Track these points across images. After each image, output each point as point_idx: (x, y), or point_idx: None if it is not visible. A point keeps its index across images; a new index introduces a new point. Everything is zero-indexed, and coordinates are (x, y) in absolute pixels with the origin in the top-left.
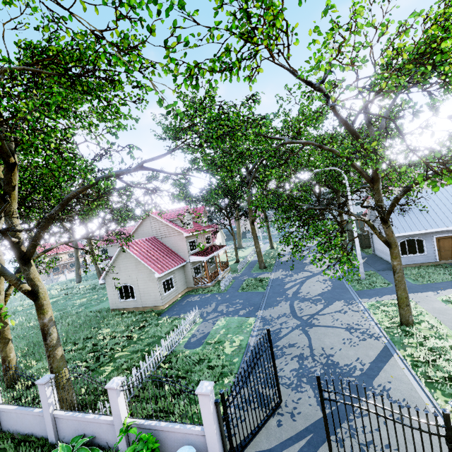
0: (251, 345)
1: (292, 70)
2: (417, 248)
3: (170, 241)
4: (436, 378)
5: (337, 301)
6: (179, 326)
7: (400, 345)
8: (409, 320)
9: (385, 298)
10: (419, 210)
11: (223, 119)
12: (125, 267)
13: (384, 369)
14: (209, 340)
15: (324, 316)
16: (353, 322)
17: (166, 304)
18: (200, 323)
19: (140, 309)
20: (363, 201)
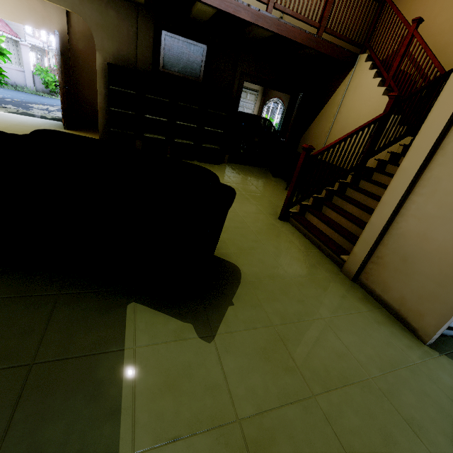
0: None
1: None
2: None
3: None
4: None
5: None
6: None
7: None
8: None
9: None
10: None
11: None
12: None
13: None
14: None
15: None
16: None
17: None
18: None
19: None
20: None
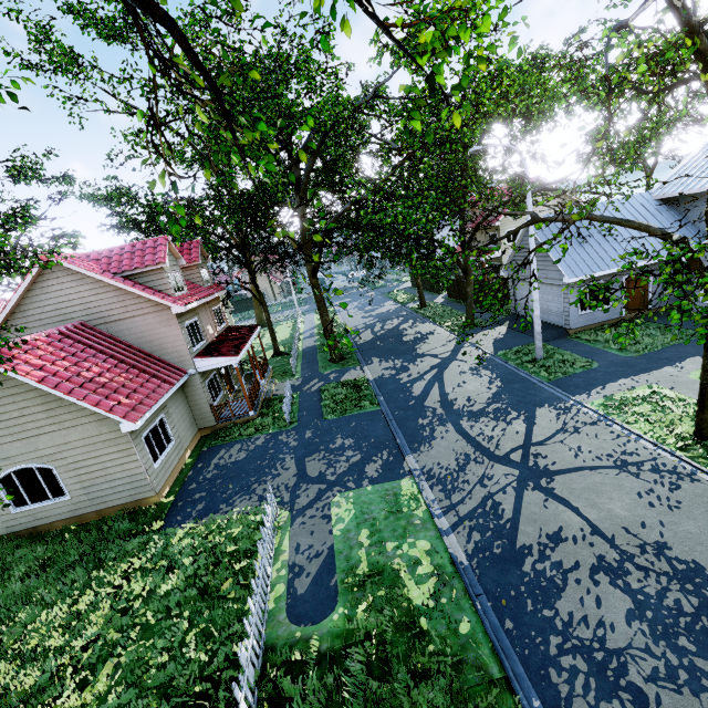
0: (464, 560)
1: None
2: (601, 298)
3: (134, 330)
4: None
5: (539, 409)
6: (257, 568)
7: None
8: None
9: (613, 389)
10: (603, 236)
11: None
12: (8, 421)
13: None
14: (352, 578)
15: (549, 446)
16: (613, 449)
17: (164, 488)
18: (290, 523)
19: (88, 518)
20: None
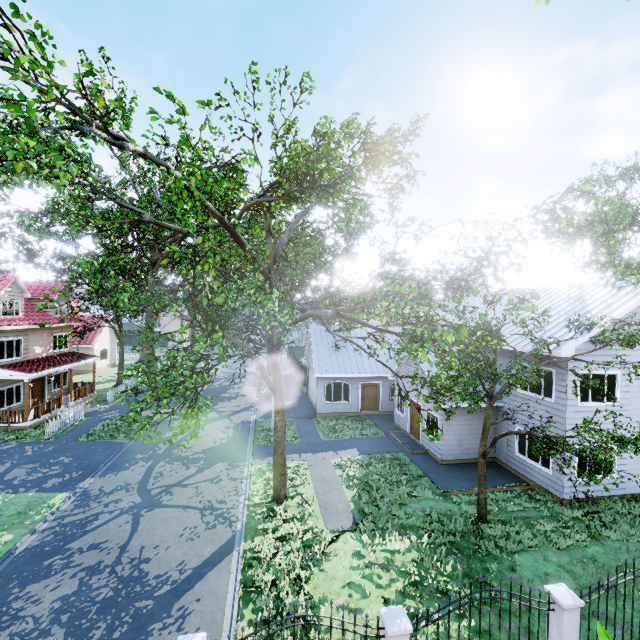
0: (18, 551)
1: (66, 105)
2: (343, 394)
3: None
4: (259, 585)
5: (220, 463)
6: None
7: (252, 533)
8: (281, 494)
9: None
10: (354, 349)
11: (3, 140)
12: None
13: (206, 577)
14: None
15: (185, 489)
16: (218, 497)
17: None
18: None
19: None
20: (241, 332)
